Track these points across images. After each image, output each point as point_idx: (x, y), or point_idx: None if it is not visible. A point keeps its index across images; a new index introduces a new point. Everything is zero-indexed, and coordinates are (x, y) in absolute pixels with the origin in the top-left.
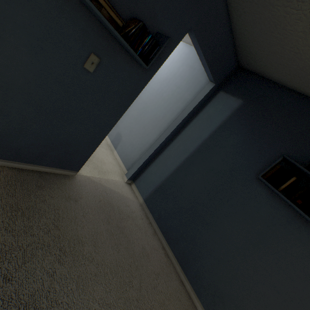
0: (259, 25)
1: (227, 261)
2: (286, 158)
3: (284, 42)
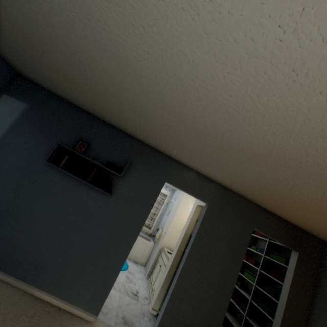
0: (3, 44)
1: (42, 235)
2: (61, 144)
3: (28, 62)
